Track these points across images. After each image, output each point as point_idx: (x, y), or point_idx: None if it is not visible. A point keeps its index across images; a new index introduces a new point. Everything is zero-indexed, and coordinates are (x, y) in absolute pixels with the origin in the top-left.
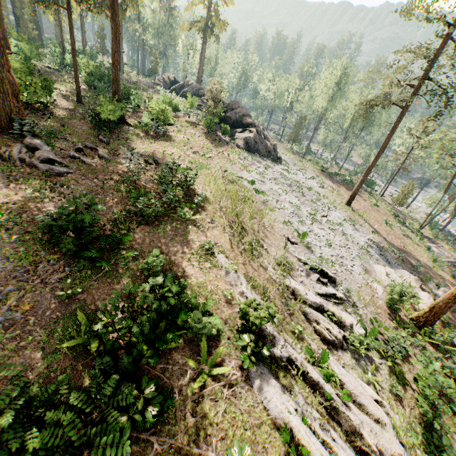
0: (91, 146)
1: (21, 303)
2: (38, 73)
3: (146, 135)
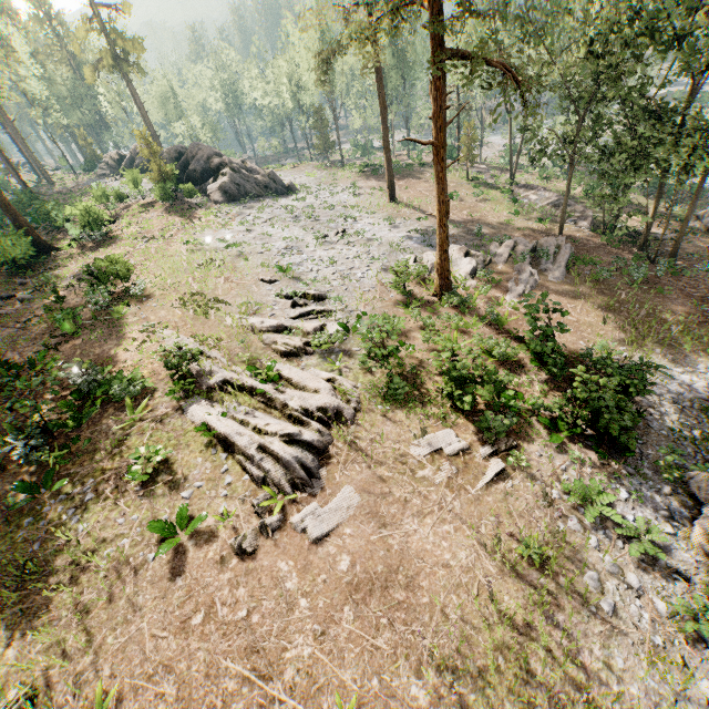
0: (9, 295)
1: None
2: None
3: (82, 251)
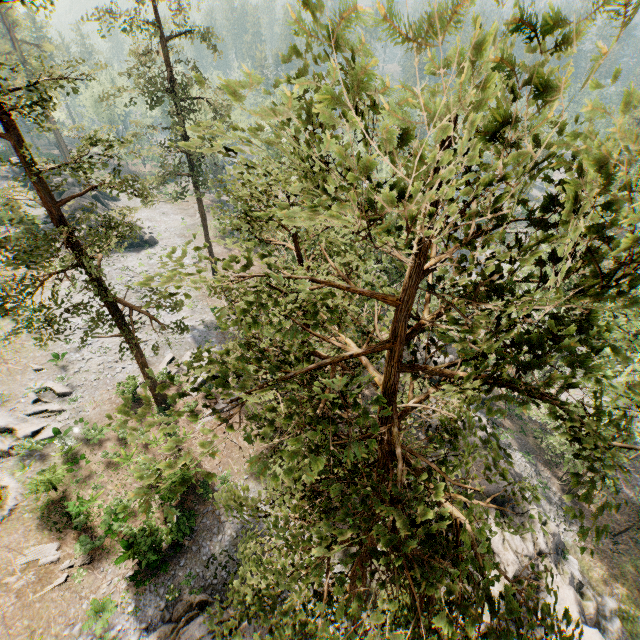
0: None
1: None
2: None
3: None
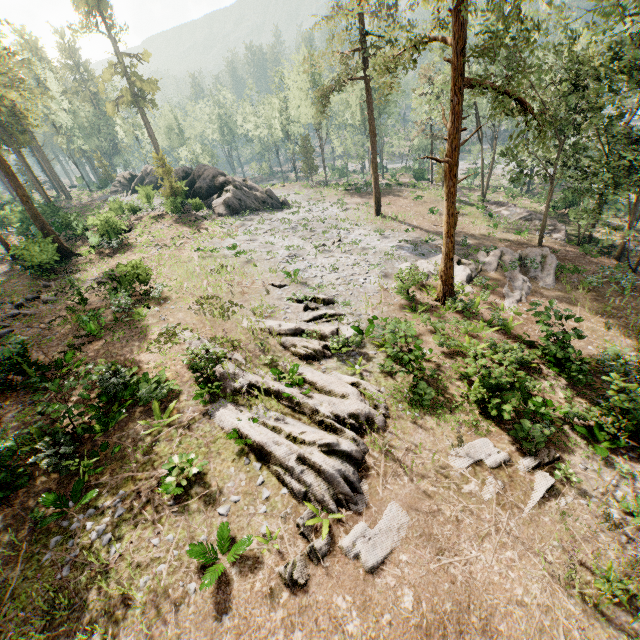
0: (33, 296)
1: None
2: None
3: (100, 257)
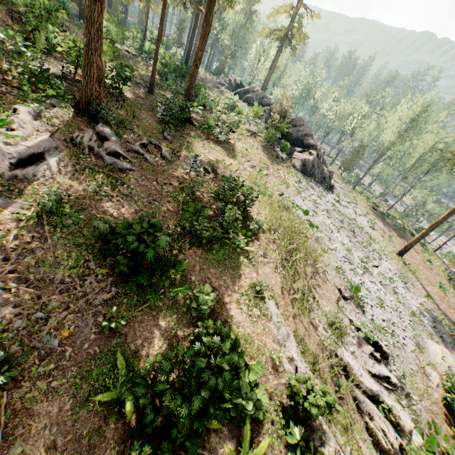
0: (156, 143)
1: (60, 325)
2: (118, 56)
3: (207, 139)
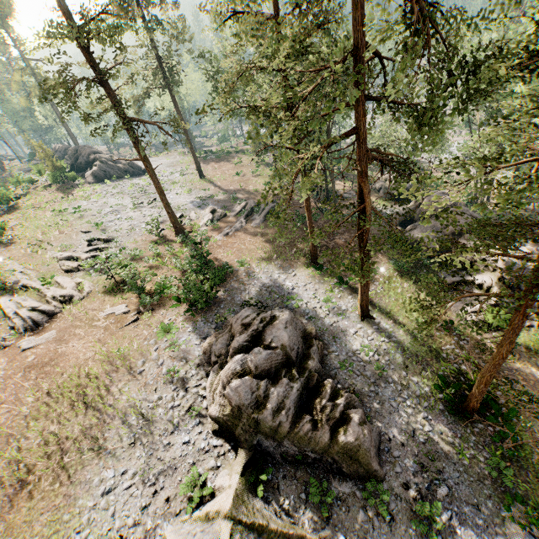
0: None
1: None
2: None
3: None
